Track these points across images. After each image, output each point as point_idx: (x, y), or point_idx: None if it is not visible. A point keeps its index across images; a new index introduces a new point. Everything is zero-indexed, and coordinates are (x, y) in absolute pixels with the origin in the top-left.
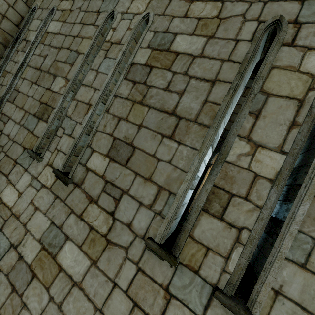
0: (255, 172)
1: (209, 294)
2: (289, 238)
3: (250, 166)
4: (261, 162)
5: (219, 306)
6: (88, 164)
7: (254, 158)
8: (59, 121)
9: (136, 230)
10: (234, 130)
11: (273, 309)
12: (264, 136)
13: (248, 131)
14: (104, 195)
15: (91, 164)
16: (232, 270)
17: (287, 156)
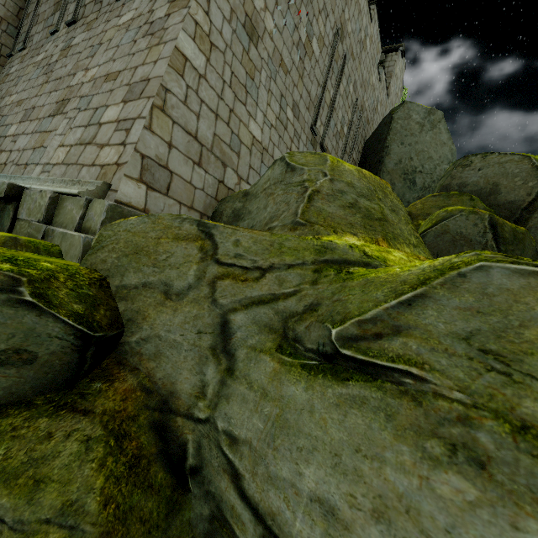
0: None
1: None
2: None
3: None
4: None
5: None
6: (86, 3)
7: None
8: (67, 1)
9: (111, 3)
10: None
11: None
12: None
13: None
14: (95, 6)
15: (88, 1)
16: None
17: None
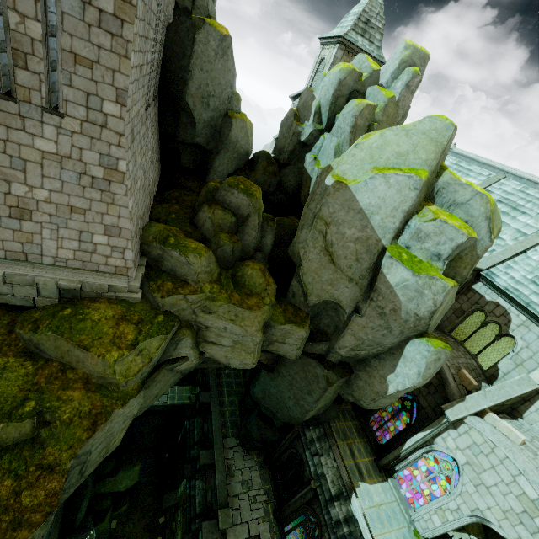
0: (31, 36)
1: (41, 111)
2: (61, 74)
3: (26, 32)
4: (31, 29)
5: (48, 115)
6: None
7: (26, 26)
8: None
9: None
10: (3, 2)
11: (68, 108)
12: (24, 9)
13: (13, 4)
14: None
15: None
16: (45, 97)
17: (42, 25)
